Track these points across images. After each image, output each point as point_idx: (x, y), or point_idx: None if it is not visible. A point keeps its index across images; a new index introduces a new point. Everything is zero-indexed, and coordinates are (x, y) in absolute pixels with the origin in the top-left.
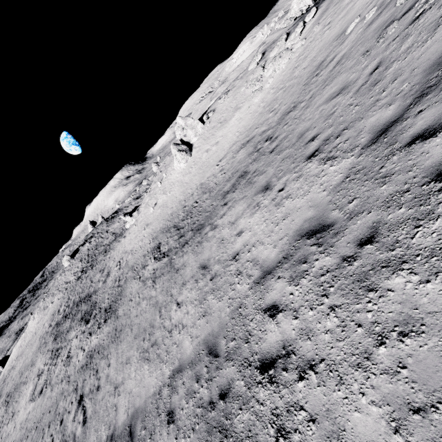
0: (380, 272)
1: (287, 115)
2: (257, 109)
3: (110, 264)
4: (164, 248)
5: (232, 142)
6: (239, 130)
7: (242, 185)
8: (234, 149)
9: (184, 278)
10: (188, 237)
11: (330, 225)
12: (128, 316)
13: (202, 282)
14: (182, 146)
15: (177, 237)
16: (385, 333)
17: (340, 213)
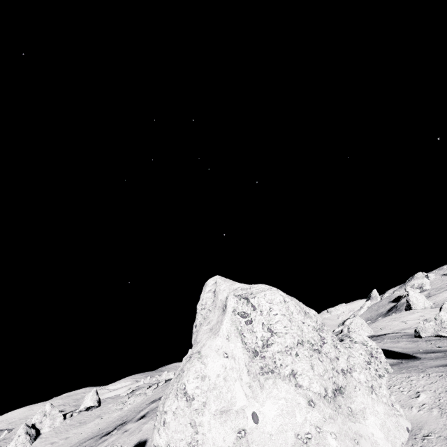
0: None
1: None
2: (113, 419)
3: None
4: None
5: (82, 438)
6: (92, 431)
7: None
8: (83, 441)
9: None
10: None
11: None
12: None
13: None
14: (33, 429)
15: None
16: None
17: None
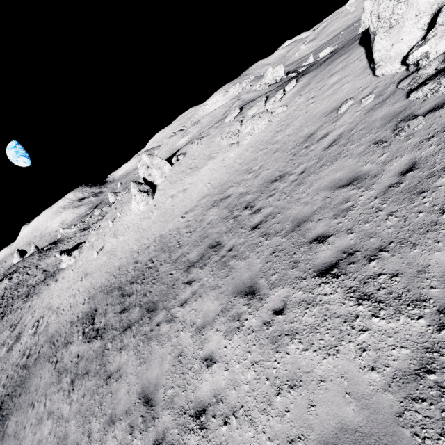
0: None
1: (272, 184)
2: (233, 164)
3: (26, 318)
4: (100, 321)
5: (202, 194)
6: (211, 182)
7: (213, 262)
8: (204, 204)
9: (115, 406)
10: (134, 317)
11: None
12: (18, 444)
13: (140, 442)
14: (144, 186)
15: (120, 310)
16: None
17: None
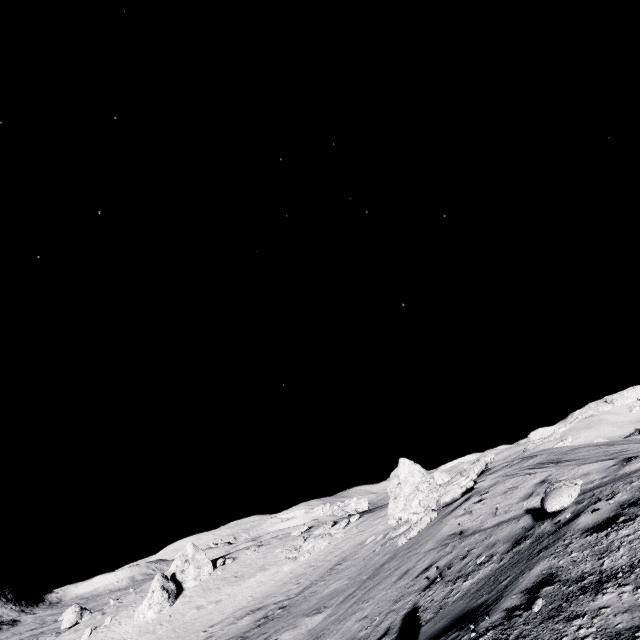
0: None
1: (308, 589)
2: (284, 577)
3: None
4: None
5: (239, 606)
6: (254, 595)
7: None
8: (238, 614)
9: None
10: None
11: None
12: None
13: None
14: (171, 582)
15: None
16: None
17: (308, 637)
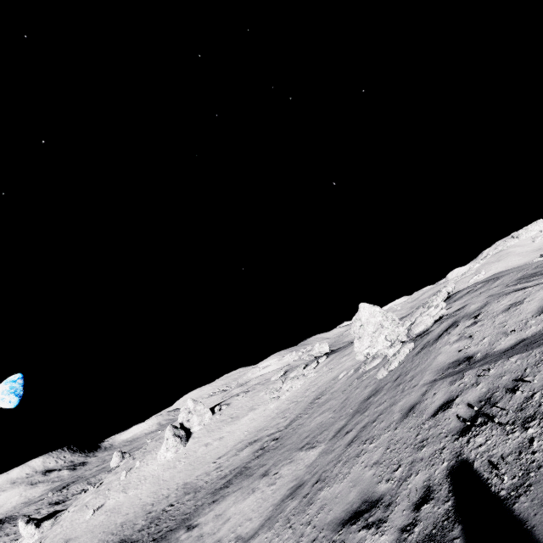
0: (317, 493)
1: (294, 422)
2: (271, 414)
3: None
4: None
5: (238, 440)
6: (249, 430)
7: (239, 479)
8: (239, 446)
9: None
10: None
11: (302, 484)
12: None
13: None
14: (181, 430)
15: None
16: (312, 519)
17: (309, 475)
